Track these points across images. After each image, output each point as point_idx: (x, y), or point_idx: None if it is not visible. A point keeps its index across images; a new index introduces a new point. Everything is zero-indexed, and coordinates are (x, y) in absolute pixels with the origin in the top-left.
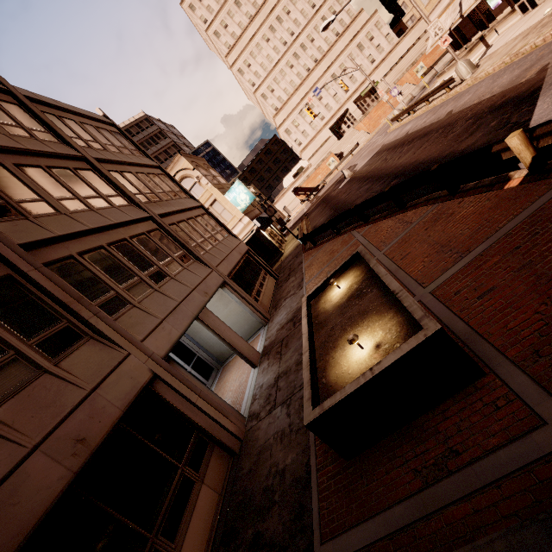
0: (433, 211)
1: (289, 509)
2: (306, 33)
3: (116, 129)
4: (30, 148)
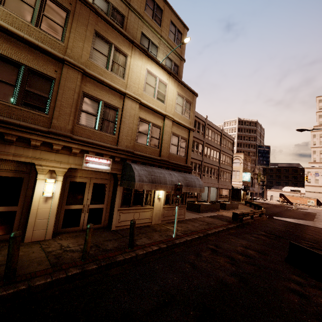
0: None
1: None
2: None
3: (233, 142)
4: (215, 146)
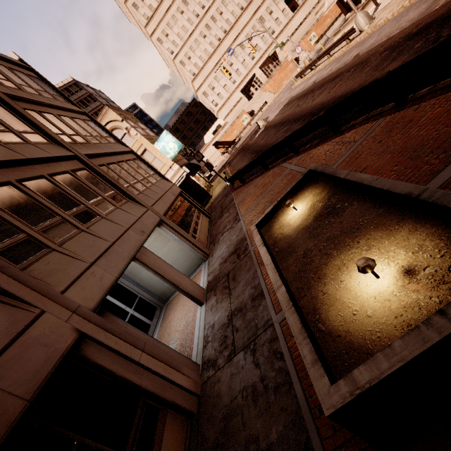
0: (381, 125)
1: None
2: (215, 6)
3: (35, 75)
4: None
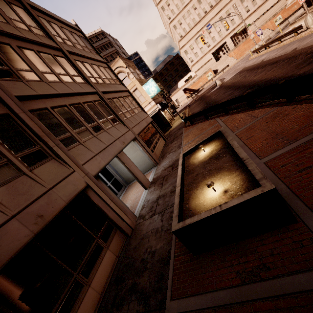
0: (273, 111)
1: (154, 274)
2: None
3: (82, 35)
4: (28, 37)
